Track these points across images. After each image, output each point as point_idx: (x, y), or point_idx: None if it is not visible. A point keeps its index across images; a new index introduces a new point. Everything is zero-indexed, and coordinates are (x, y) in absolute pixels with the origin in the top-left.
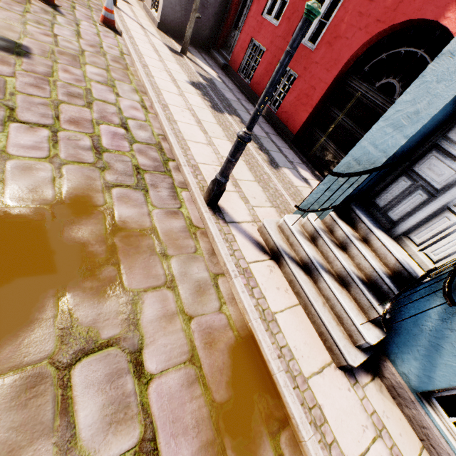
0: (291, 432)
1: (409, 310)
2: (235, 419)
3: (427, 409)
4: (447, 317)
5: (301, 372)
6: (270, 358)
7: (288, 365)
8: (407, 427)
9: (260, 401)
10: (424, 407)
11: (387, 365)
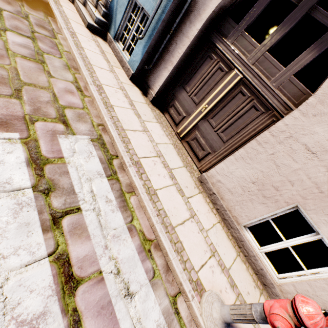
0: (55, 20)
1: (112, 7)
2: (30, 3)
3: (116, 43)
4: (117, 1)
5: (66, 16)
6: (52, 4)
7: (61, 11)
8: (111, 51)
9: (44, 10)
10: (115, 42)
11: (108, 34)
